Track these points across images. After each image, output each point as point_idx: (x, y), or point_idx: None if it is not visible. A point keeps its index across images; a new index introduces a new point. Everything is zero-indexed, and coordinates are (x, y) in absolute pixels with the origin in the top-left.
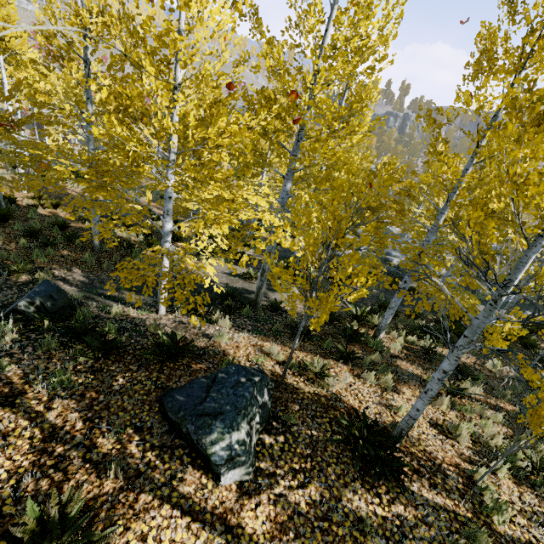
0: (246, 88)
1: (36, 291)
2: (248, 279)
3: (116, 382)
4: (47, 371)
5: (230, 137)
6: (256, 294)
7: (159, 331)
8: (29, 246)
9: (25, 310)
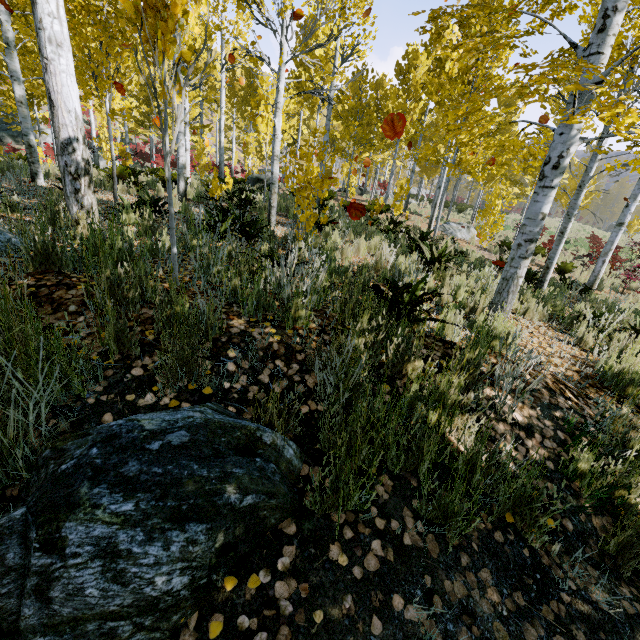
0: None
1: None
2: None
3: None
4: None
5: None
6: None
7: None
8: None
9: None
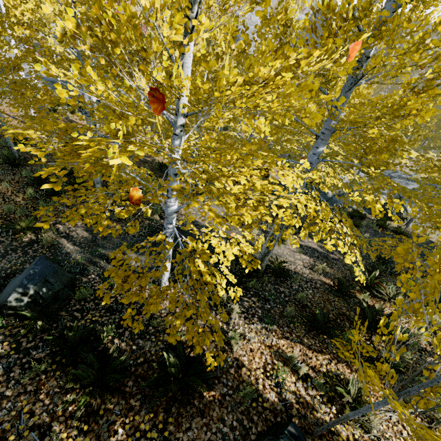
0: (286, 4)
1: (30, 274)
2: (244, 225)
3: (115, 437)
4: (30, 422)
5: (271, 91)
6: (260, 259)
7: (164, 353)
8: (36, 195)
9: (16, 305)
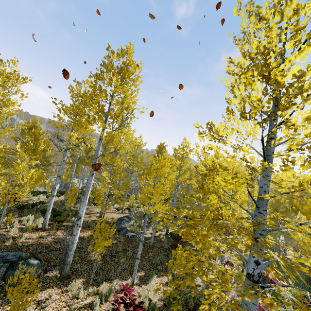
0: None
1: None
2: None
3: None
4: None
5: None
6: None
7: None
8: None
9: None
